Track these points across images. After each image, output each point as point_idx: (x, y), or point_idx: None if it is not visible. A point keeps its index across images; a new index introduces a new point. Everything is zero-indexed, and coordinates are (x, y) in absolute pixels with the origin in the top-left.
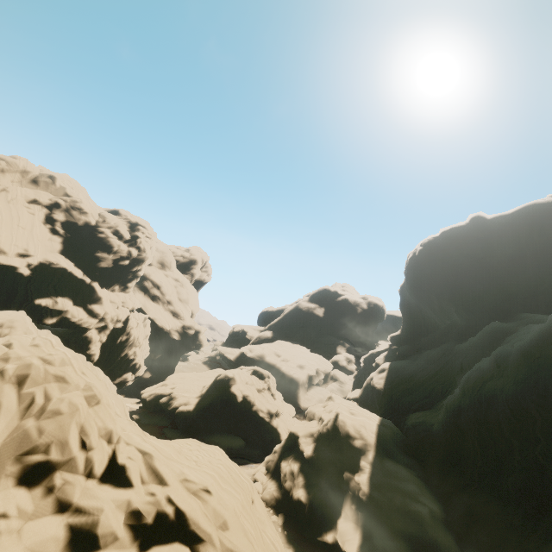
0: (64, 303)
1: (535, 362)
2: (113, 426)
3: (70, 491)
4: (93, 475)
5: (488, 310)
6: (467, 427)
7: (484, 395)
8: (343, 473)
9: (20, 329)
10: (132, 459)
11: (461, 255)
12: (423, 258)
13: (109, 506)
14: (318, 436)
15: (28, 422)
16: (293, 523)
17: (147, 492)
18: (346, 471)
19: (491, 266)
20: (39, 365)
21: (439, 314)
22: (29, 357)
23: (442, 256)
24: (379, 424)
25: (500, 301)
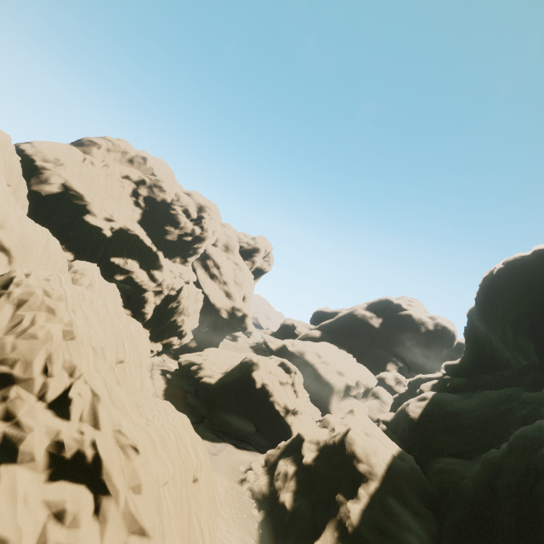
0: (132, 264)
1: None
2: (78, 362)
3: (19, 405)
4: (45, 399)
5: None
6: (505, 495)
7: (535, 461)
8: (337, 493)
9: (88, 277)
10: (81, 396)
11: None
12: (501, 278)
13: (40, 429)
14: (324, 446)
15: (9, 337)
16: (272, 525)
17: (79, 429)
18: (340, 492)
19: None
20: (39, 295)
21: (513, 350)
22: (36, 287)
23: (529, 280)
24: (394, 455)
25: None
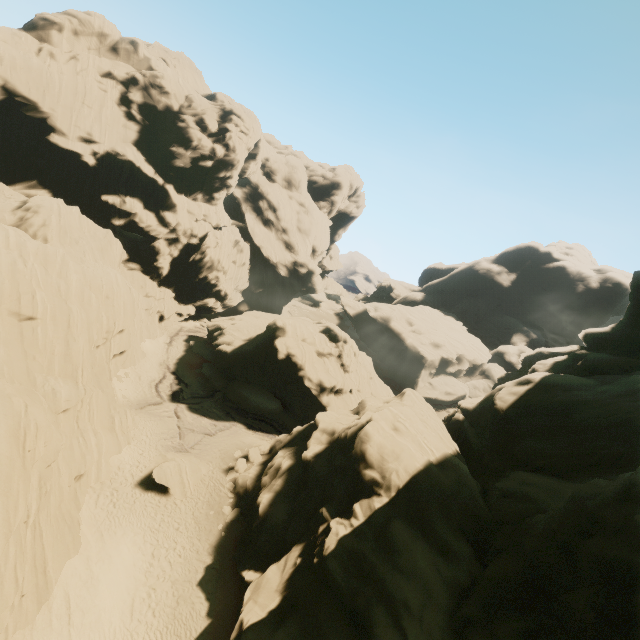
0: (133, 204)
1: None
2: None
3: None
4: None
5: None
6: (588, 570)
7: None
8: (323, 505)
9: (41, 216)
10: None
11: None
12: None
13: None
14: (337, 439)
15: None
16: (243, 528)
17: None
18: (327, 505)
19: None
20: None
21: None
22: None
23: None
24: (431, 463)
25: None
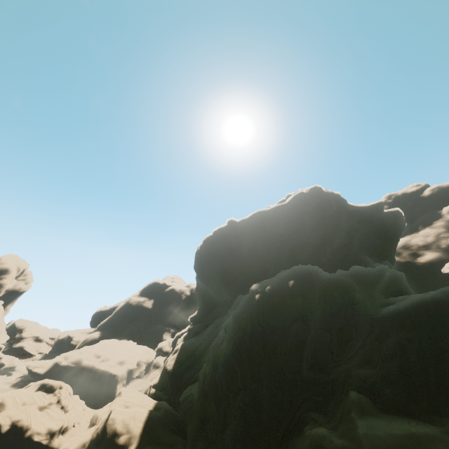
0: None
1: (238, 325)
2: None
3: None
4: None
5: (240, 286)
6: (209, 391)
7: (214, 359)
8: None
9: None
10: None
11: (225, 248)
12: (203, 251)
13: None
14: (89, 445)
15: None
16: None
17: None
18: None
19: (241, 254)
20: None
21: (218, 293)
22: None
23: (214, 249)
24: (151, 410)
25: (247, 279)
